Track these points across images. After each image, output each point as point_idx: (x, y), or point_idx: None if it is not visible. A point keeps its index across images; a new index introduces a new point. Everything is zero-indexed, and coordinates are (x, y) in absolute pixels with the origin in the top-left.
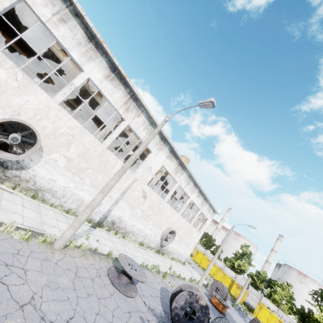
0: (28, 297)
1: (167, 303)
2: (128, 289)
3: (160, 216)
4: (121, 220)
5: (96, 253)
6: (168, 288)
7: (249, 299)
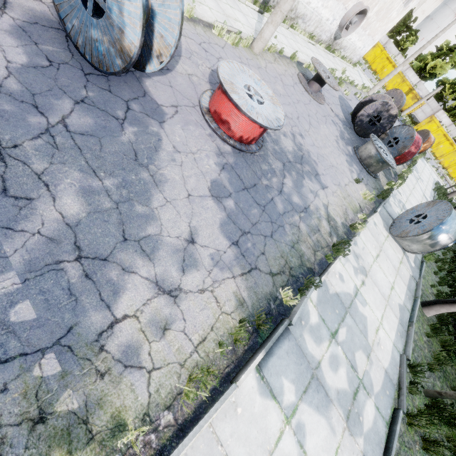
0: None
1: (345, 111)
2: (318, 97)
3: None
4: None
5: (282, 56)
6: (344, 97)
7: (418, 112)
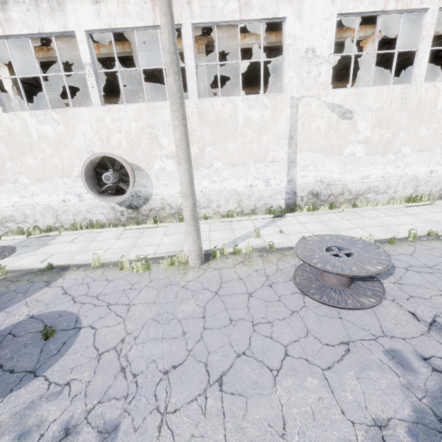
0: (116, 340)
1: None
2: (349, 295)
3: (427, 123)
4: (328, 183)
5: (274, 251)
6: None
7: None
